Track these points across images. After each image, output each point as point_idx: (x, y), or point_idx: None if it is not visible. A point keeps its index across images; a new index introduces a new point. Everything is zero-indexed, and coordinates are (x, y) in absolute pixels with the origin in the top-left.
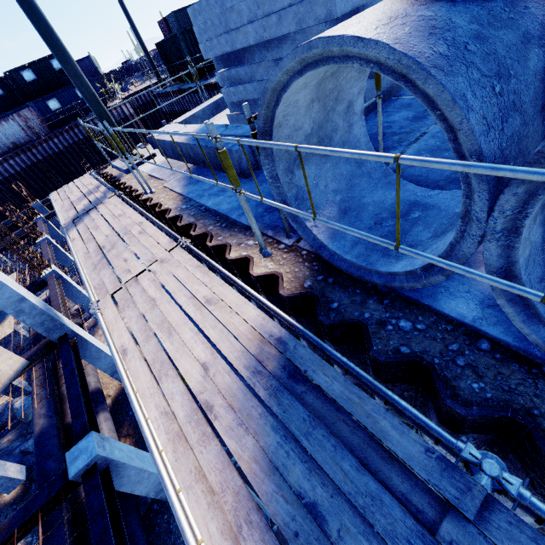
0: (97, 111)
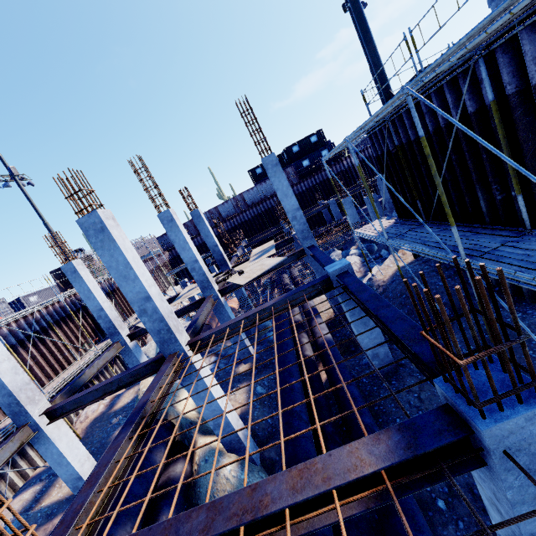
0: (379, 73)
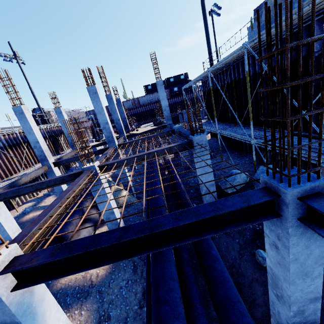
0: (210, 57)
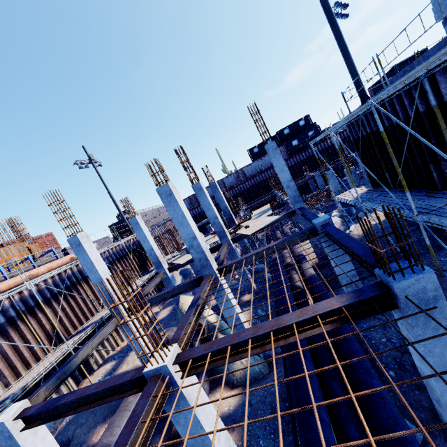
0: (356, 79)
